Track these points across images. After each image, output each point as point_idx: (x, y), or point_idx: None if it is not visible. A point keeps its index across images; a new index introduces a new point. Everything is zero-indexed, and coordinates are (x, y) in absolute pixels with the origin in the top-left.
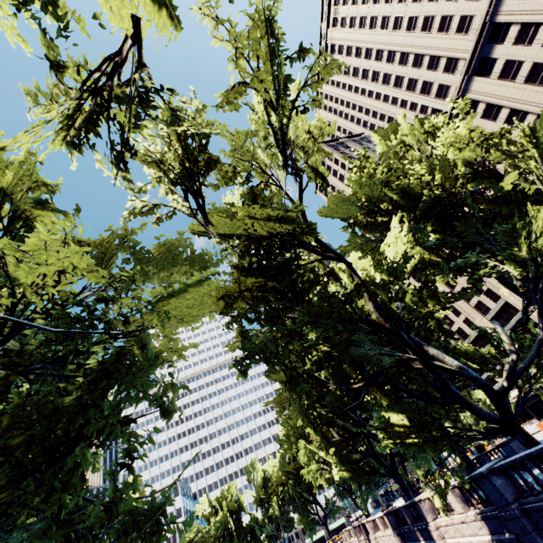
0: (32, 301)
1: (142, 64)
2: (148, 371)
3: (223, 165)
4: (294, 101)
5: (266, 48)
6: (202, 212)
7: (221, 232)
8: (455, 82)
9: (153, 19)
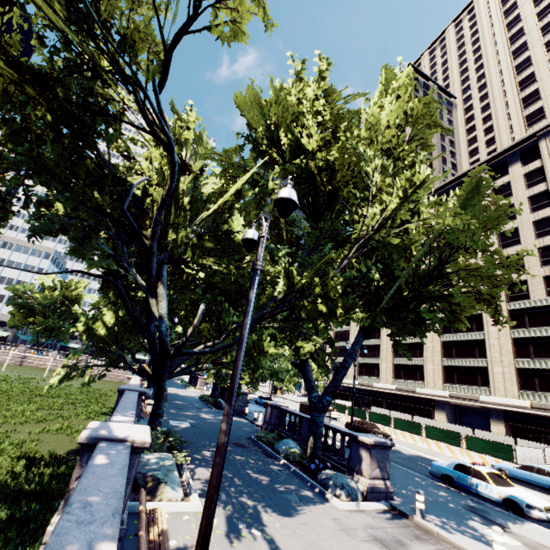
0: None
1: None
2: None
3: None
4: None
5: None
6: None
7: None
8: None
9: None
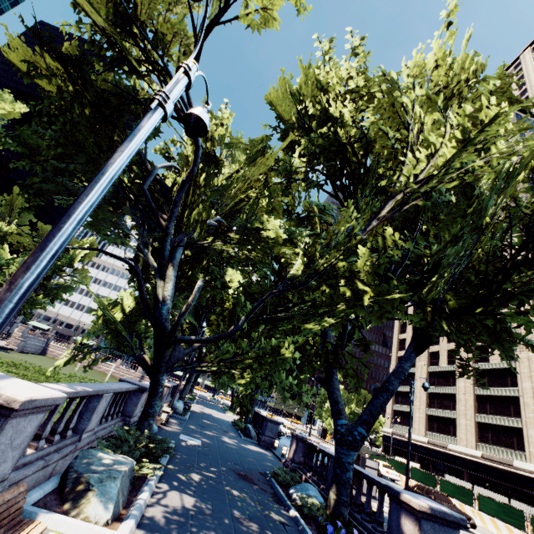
0: None
1: None
2: None
3: None
4: None
5: None
6: None
7: None
8: None
9: None
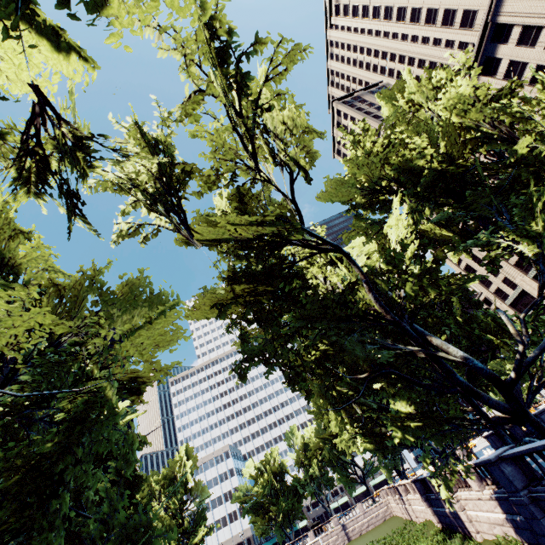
0: (23, 348)
1: (64, 119)
2: (116, 415)
3: (202, 172)
4: (255, 100)
5: (214, 49)
6: (184, 226)
7: (209, 239)
8: (483, 5)
9: (65, 69)
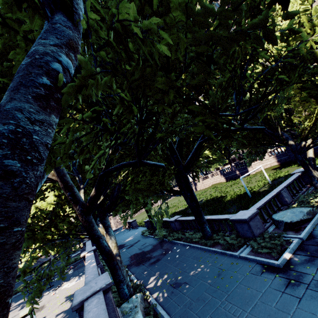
0: None
1: None
2: None
3: None
4: None
5: None
6: None
7: None
8: None
9: None
